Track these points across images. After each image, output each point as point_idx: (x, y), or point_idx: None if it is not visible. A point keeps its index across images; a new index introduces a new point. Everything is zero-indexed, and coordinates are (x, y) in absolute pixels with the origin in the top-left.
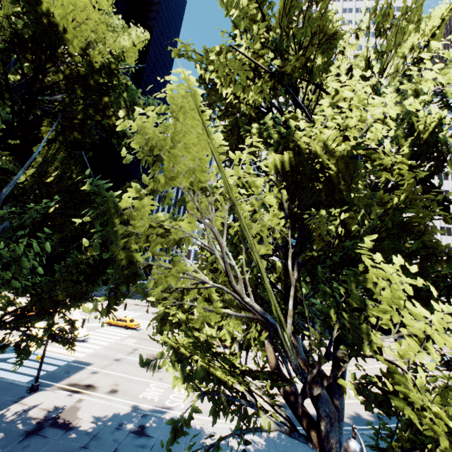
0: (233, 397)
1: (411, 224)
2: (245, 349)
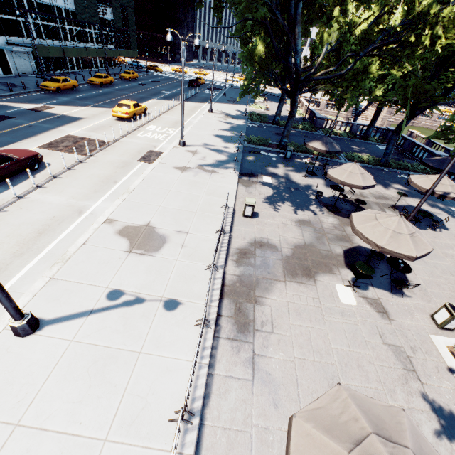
0: None
1: None
2: None
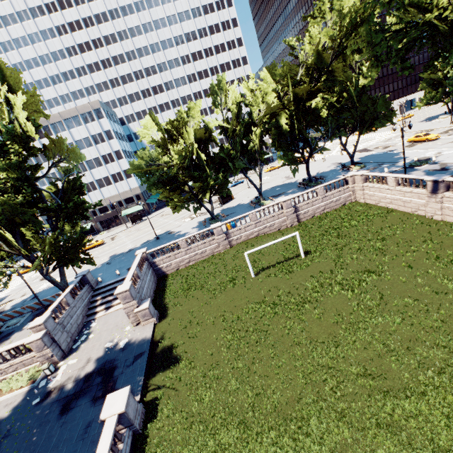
0: (2, 270)
1: (12, 205)
2: (2, 258)
